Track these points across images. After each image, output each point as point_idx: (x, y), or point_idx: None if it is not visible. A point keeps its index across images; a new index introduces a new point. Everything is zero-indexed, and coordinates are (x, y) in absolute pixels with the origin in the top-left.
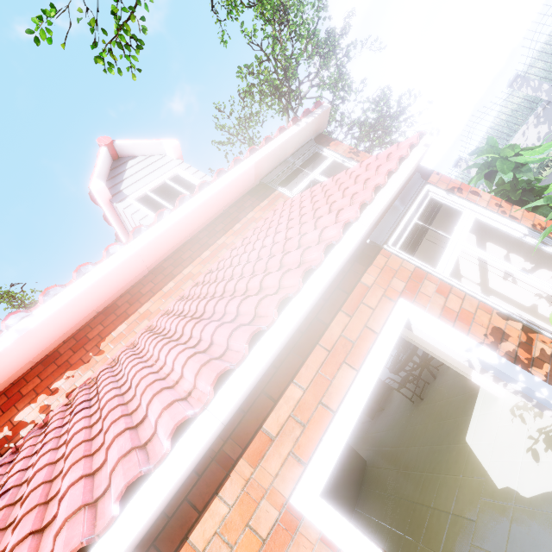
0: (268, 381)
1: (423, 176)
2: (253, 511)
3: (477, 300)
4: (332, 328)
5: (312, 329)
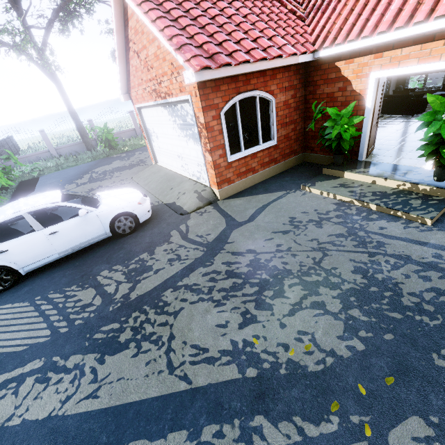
0: (398, 42)
1: None
2: (365, 67)
3: None
4: (433, 43)
5: (428, 37)
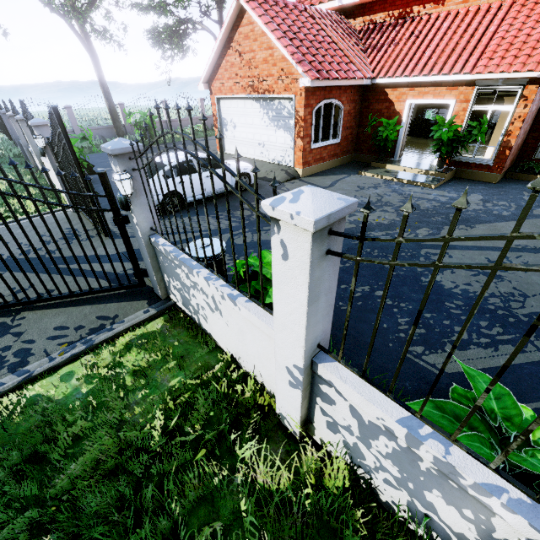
0: (423, 83)
1: (531, 82)
2: (404, 95)
3: (464, 119)
4: (441, 88)
5: (439, 84)
